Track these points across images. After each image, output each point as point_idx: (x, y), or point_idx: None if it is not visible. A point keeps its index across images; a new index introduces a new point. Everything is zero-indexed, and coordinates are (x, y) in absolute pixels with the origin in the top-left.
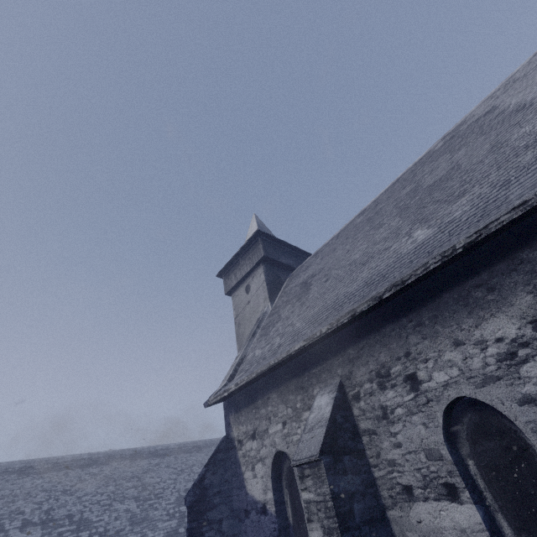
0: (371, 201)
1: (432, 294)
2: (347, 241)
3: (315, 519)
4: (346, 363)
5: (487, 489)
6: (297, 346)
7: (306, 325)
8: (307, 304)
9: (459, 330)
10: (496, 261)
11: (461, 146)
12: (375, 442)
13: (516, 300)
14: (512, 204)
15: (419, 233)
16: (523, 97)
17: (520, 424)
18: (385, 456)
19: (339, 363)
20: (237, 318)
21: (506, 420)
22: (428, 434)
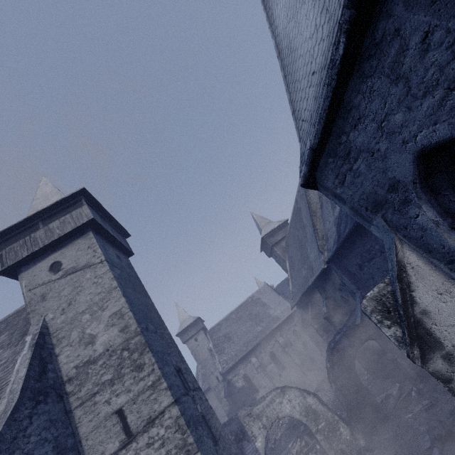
0: (234, 309)
1: (265, 339)
2: (235, 323)
3: (261, 372)
4: (254, 352)
5: (273, 361)
6: (247, 351)
7: (242, 347)
8: (236, 342)
9: (269, 343)
10: (271, 334)
11: (257, 306)
12: (261, 362)
13: (273, 339)
14: (272, 327)
15: (259, 327)
16: (265, 301)
17: (275, 352)
18: (263, 363)
19: (253, 352)
20: (193, 352)
21: (273, 353)
22: (267, 357)
